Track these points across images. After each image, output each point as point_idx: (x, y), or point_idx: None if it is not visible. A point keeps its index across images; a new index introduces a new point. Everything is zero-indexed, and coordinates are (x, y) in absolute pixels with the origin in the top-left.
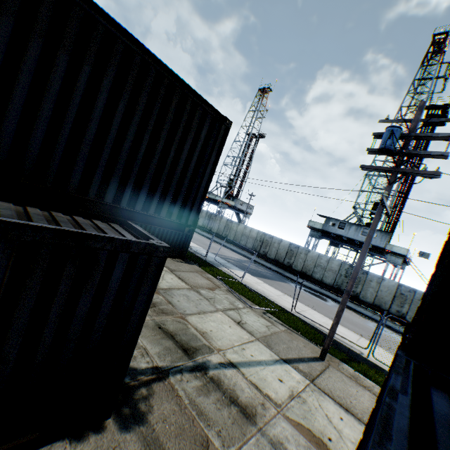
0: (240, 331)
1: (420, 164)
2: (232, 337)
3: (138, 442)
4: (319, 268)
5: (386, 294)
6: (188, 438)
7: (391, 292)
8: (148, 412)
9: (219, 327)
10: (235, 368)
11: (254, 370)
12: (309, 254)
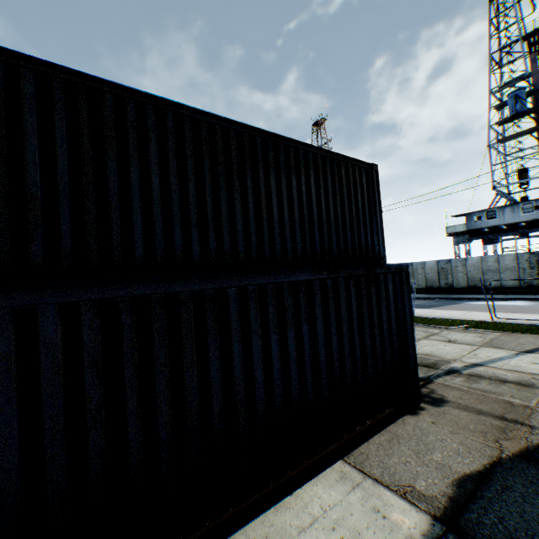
0: (457, 346)
1: None
2: (455, 351)
3: (456, 409)
4: (489, 274)
5: None
6: (490, 402)
7: None
8: (443, 397)
9: (435, 348)
10: (481, 366)
11: (501, 363)
12: (468, 263)
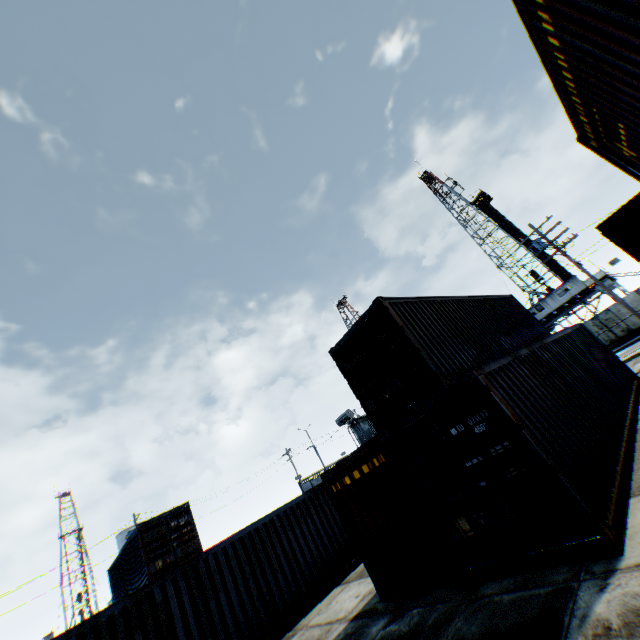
0: None
1: (515, 227)
2: None
3: None
4: None
5: (639, 305)
6: None
7: (639, 300)
8: None
9: None
10: None
11: None
12: None
